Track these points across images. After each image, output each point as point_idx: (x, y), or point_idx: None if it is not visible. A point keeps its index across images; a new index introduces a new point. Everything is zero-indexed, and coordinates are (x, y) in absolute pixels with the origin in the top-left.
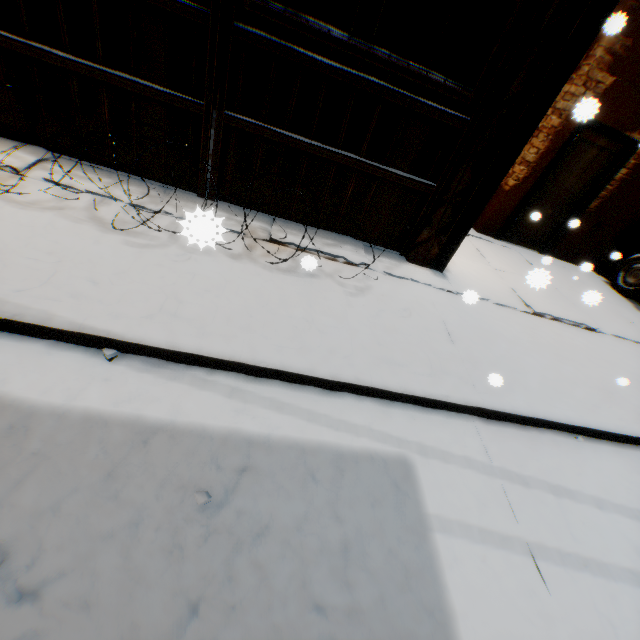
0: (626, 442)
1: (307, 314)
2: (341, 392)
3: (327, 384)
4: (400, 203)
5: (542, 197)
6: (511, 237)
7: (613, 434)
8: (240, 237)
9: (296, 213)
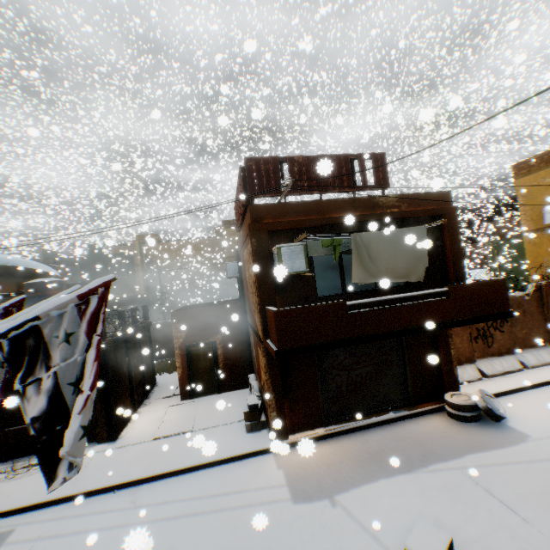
0: (143, 481)
1: (12, 491)
2: (8, 515)
3: (1, 514)
4: None
5: (198, 373)
6: (200, 394)
7: (132, 481)
8: (9, 471)
9: None
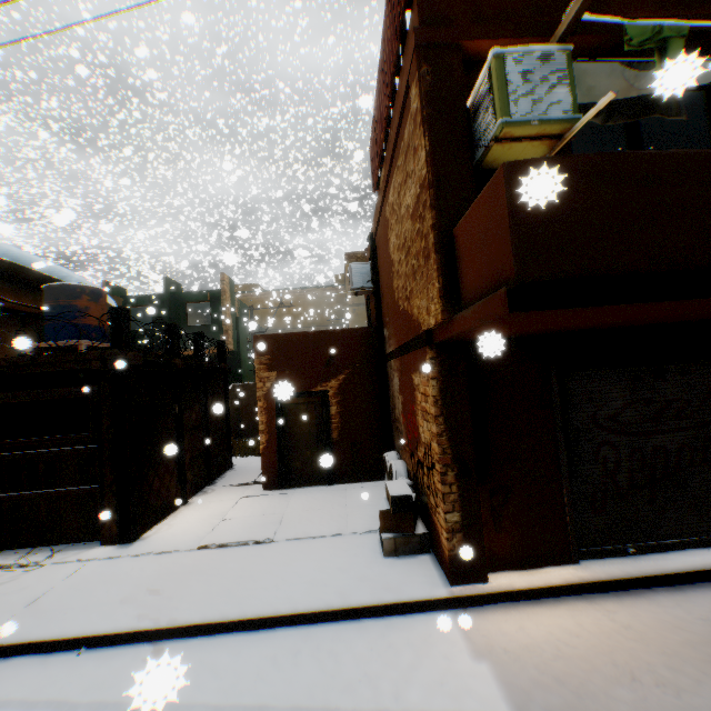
0: (146, 639)
1: None
2: None
3: None
4: (84, 505)
5: (295, 445)
6: (296, 482)
7: (121, 634)
8: None
9: (14, 541)
